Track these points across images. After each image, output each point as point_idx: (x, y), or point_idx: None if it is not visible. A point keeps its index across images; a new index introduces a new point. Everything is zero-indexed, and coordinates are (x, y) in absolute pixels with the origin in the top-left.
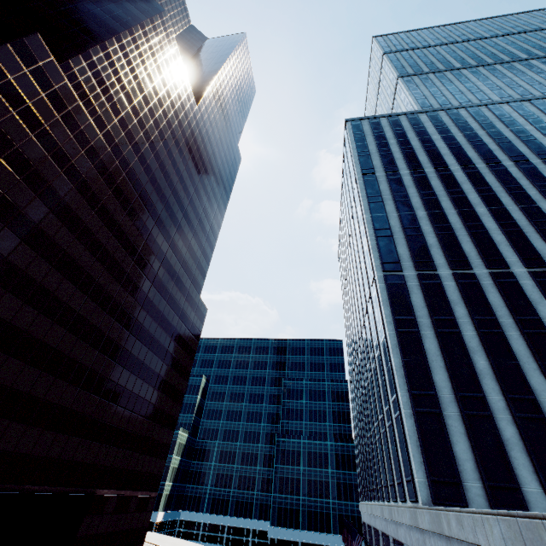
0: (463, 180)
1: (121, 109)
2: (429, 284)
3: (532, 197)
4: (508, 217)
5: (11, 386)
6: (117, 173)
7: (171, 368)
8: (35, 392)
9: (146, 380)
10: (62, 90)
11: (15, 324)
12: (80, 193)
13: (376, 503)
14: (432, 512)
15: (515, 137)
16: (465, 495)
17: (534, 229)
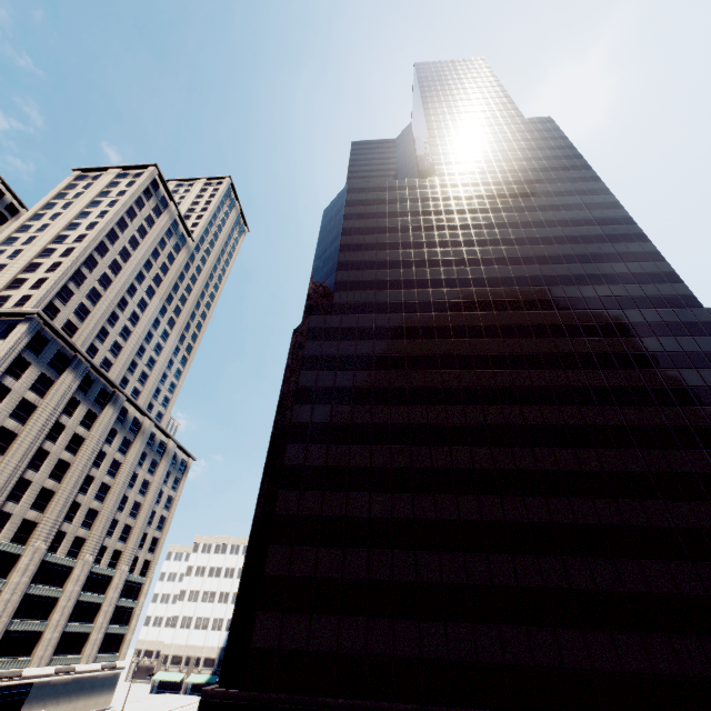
0: None
1: (384, 279)
2: None
3: None
4: None
5: (517, 585)
6: (427, 321)
7: None
8: (552, 584)
9: None
10: (344, 324)
11: (466, 519)
12: (415, 369)
13: None
14: None
15: None
16: None
17: None
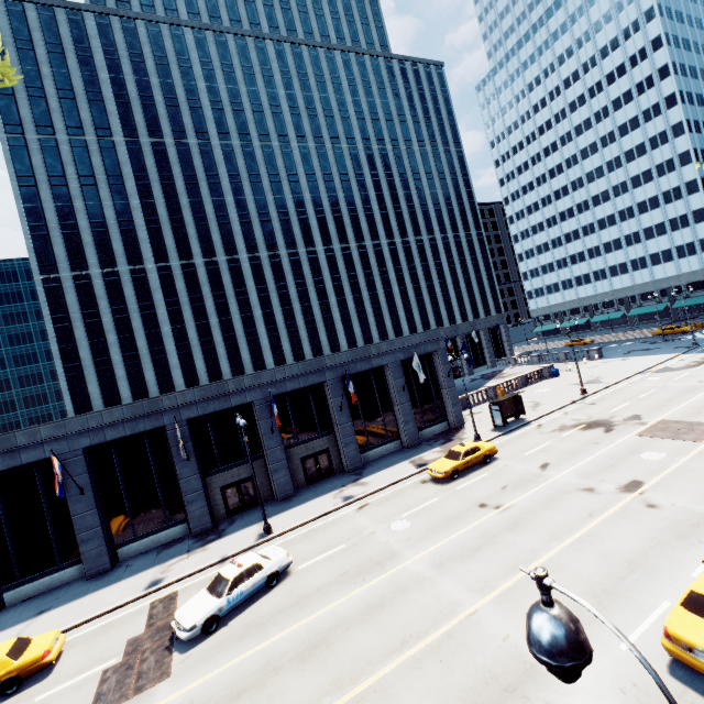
0: (125, 160)
1: None
2: (81, 284)
3: (178, 190)
4: (154, 214)
5: None
6: None
7: None
8: None
9: None
10: None
11: None
12: None
13: None
14: None
15: (185, 99)
16: (93, 408)
17: (170, 226)
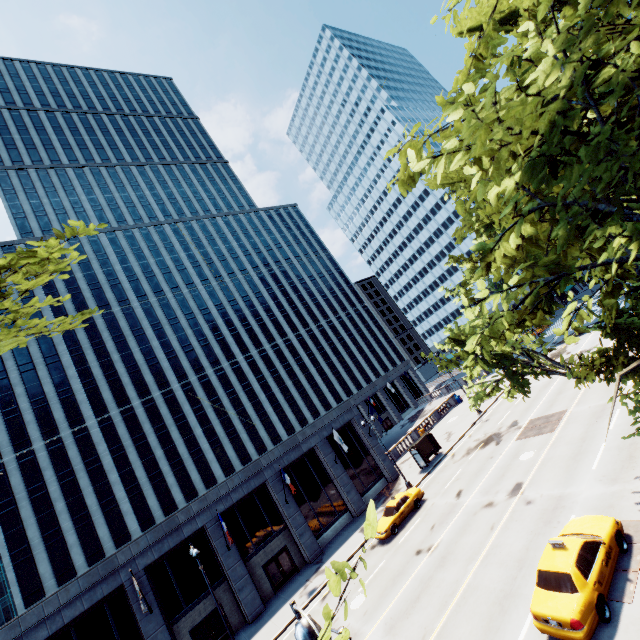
0: (60, 341)
1: None
2: (25, 462)
3: (109, 350)
4: (90, 376)
5: None
6: None
7: None
8: None
9: None
10: None
11: None
12: None
13: None
14: None
15: (106, 281)
16: (45, 591)
17: (106, 382)
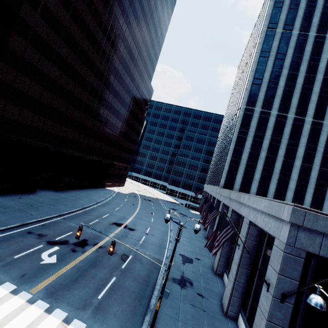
0: (327, 49)
1: None
2: (263, 117)
3: None
4: None
5: (88, 126)
6: (114, 5)
7: (136, 121)
8: (95, 129)
9: (127, 126)
10: None
11: (86, 103)
12: (99, 27)
13: (209, 185)
14: (220, 189)
15: None
16: (233, 188)
17: None
